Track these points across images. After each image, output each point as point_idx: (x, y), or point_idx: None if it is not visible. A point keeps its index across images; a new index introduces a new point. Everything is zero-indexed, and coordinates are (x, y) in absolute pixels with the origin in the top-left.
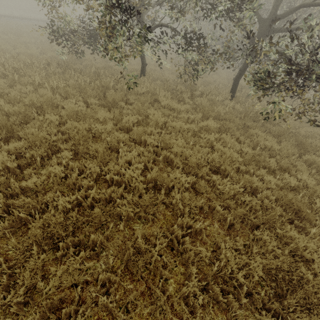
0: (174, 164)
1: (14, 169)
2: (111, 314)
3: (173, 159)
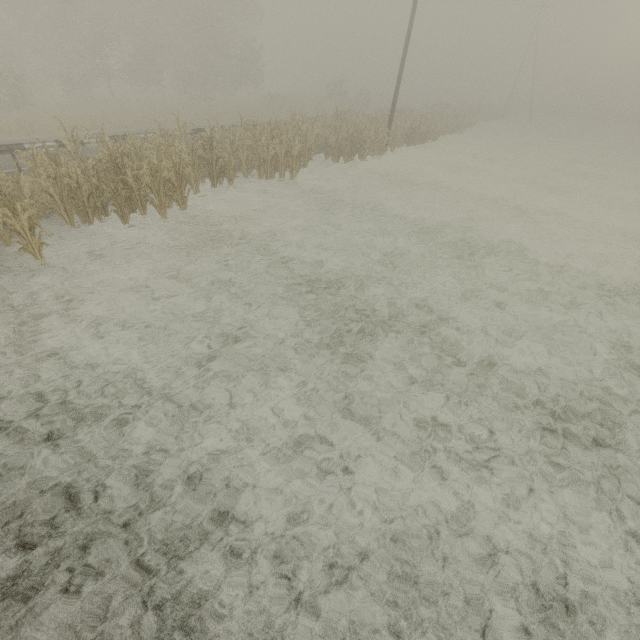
0: None
1: None
2: None
3: None
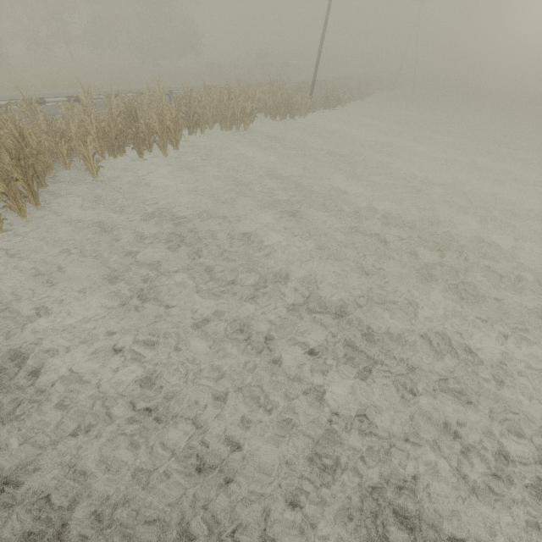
0: None
1: None
2: None
3: None
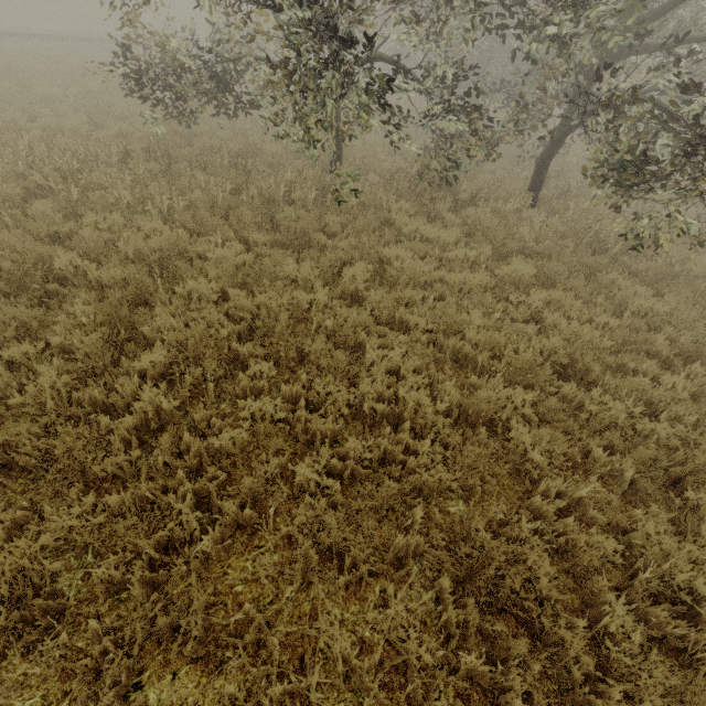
0: (478, 366)
1: (172, 412)
2: (478, 684)
3: (470, 356)
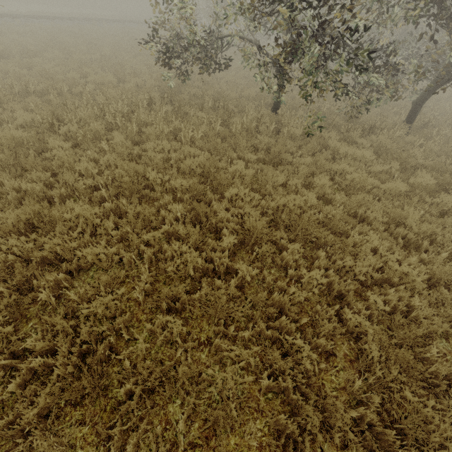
0: (423, 247)
1: (253, 276)
2: None
3: (412, 239)
